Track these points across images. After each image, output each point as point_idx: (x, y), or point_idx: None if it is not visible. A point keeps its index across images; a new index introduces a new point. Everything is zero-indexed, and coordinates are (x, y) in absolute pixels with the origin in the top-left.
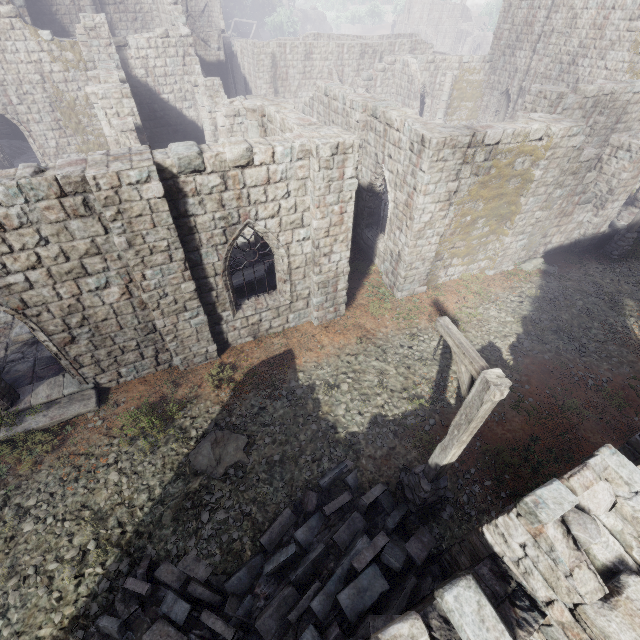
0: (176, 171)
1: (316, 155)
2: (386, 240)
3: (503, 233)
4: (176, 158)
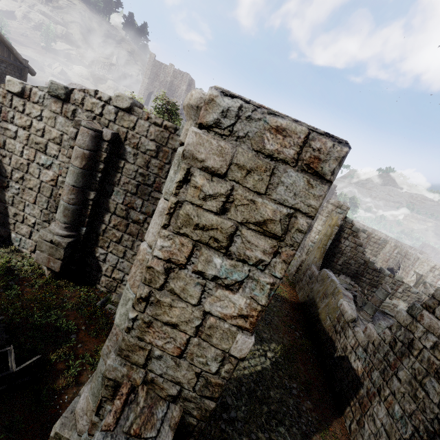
0: (360, 230)
1: (390, 243)
2: None
3: None
4: (362, 229)
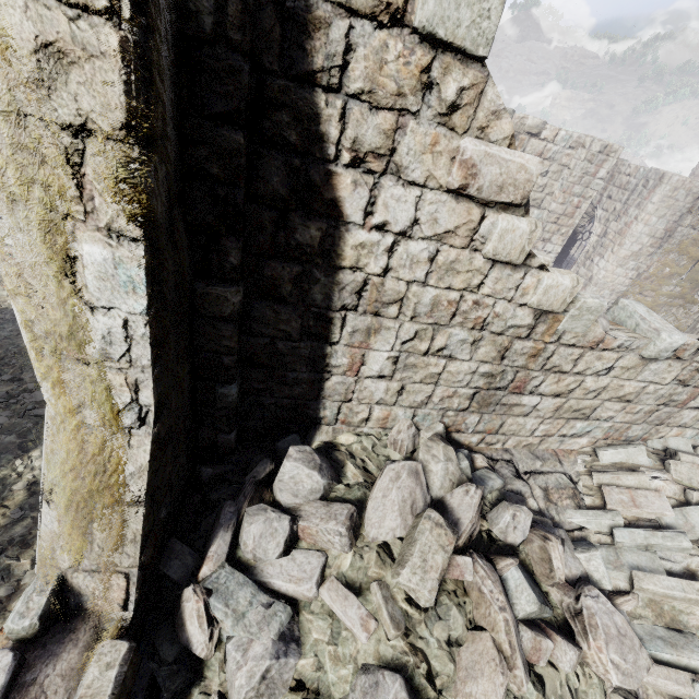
0: None
1: (588, 146)
2: (573, 271)
3: (692, 300)
4: None
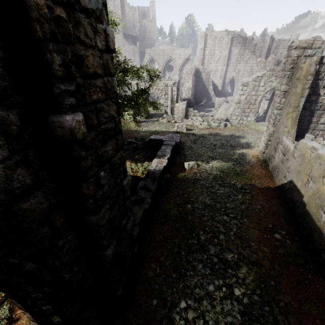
0: None
1: None
2: None
3: None
4: None
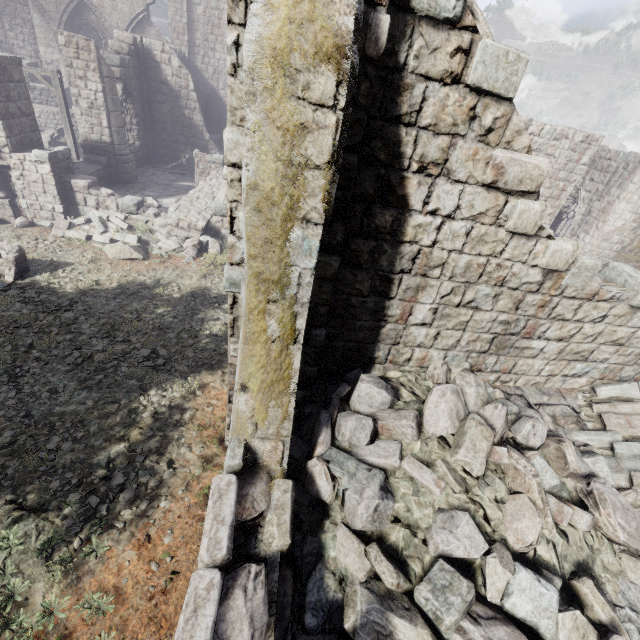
0: None
1: (571, 138)
2: None
3: None
4: None
